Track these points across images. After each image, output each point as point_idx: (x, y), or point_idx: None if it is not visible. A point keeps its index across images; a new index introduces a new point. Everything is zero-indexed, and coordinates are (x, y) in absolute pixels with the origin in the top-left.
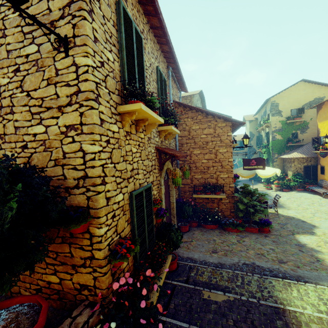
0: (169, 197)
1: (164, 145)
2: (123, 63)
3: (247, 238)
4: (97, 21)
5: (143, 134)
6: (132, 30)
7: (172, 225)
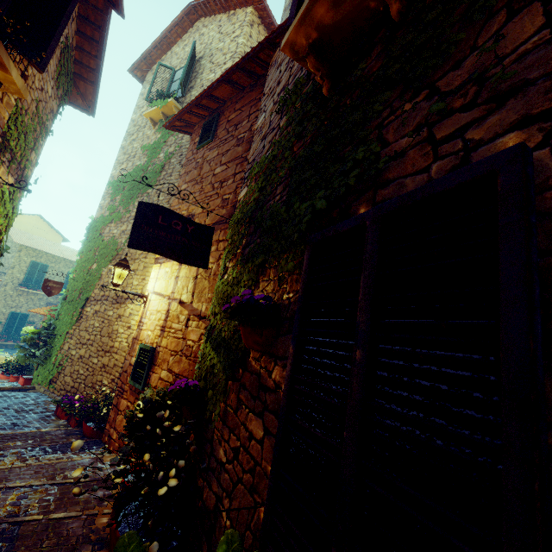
0: None
1: None
2: (26, 276)
3: None
4: (16, 269)
5: (35, 296)
6: (39, 265)
7: None
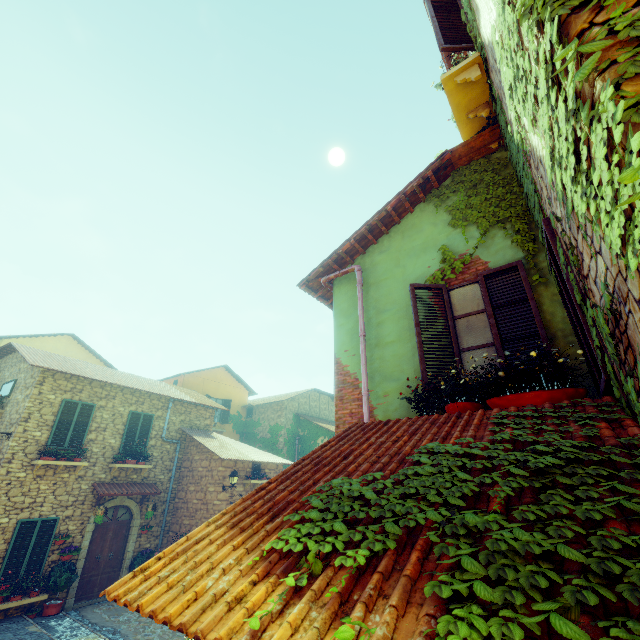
0: (125, 543)
1: (123, 480)
2: (51, 433)
3: None
4: (32, 421)
5: (69, 474)
6: (77, 407)
7: (69, 564)
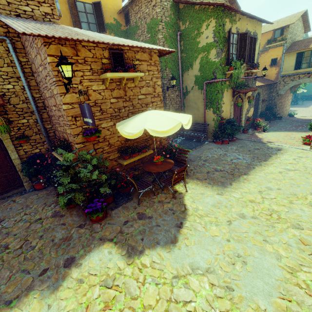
0: (7, 153)
1: None
2: None
3: (52, 220)
4: None
5: None
6: None
7: None
